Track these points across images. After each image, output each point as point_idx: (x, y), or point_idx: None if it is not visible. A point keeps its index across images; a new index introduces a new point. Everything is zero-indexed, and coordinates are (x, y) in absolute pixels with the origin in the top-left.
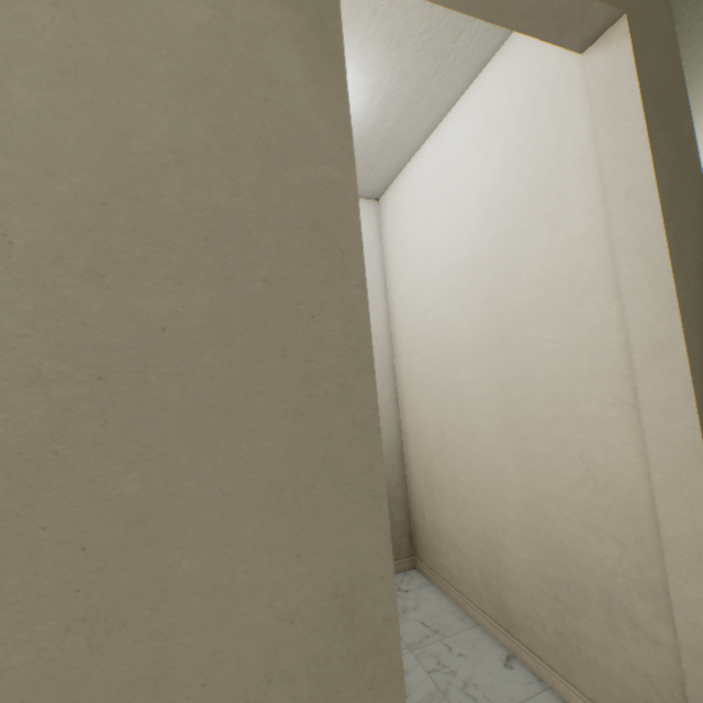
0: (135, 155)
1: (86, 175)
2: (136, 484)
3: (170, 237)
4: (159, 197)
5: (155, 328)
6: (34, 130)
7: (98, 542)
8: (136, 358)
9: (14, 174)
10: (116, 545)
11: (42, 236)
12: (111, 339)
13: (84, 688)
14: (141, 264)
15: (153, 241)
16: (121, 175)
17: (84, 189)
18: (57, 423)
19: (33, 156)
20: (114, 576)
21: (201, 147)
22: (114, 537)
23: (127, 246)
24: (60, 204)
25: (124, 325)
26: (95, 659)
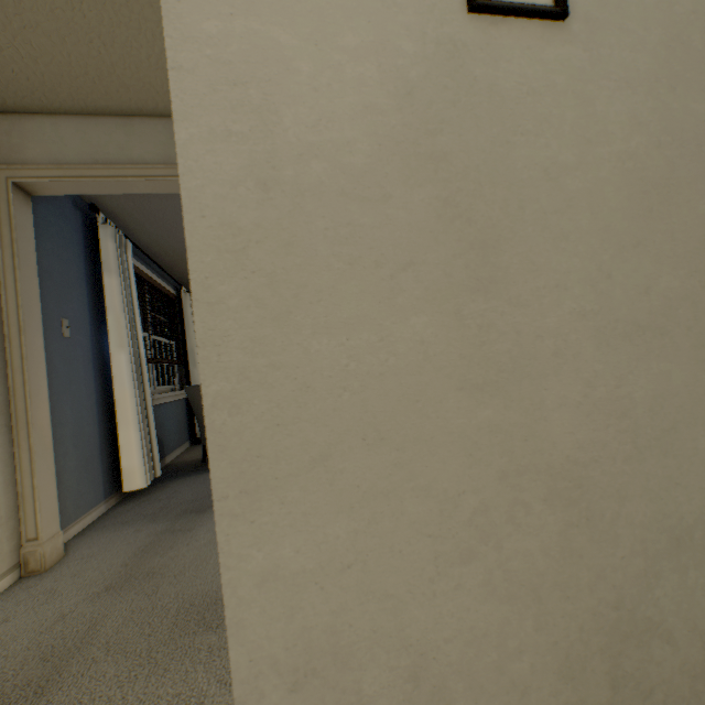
0: (676, 16)
1: (658, 30)
2: (704, 208)
3: (698, 67)
4: (690, 42)
5: (699, 121)
6: (635, 5)
7: (693, 235)
8: (694, 138)
9: (632, 31)
10: (701, 238)
11: (647, 67)
12: (682, 126)
13: (699, 306)
14: (688, 83)
15: (691, 69)
16: (672, 29)
17: (659, 39)
18: (669, 170)
19: (637, 21)
20: (702, 254)
21: (704, 9)
22: (699, 234)
23: (681, 72)
24: (651, 48)
25: (686, 118)
26: (701, 293)
